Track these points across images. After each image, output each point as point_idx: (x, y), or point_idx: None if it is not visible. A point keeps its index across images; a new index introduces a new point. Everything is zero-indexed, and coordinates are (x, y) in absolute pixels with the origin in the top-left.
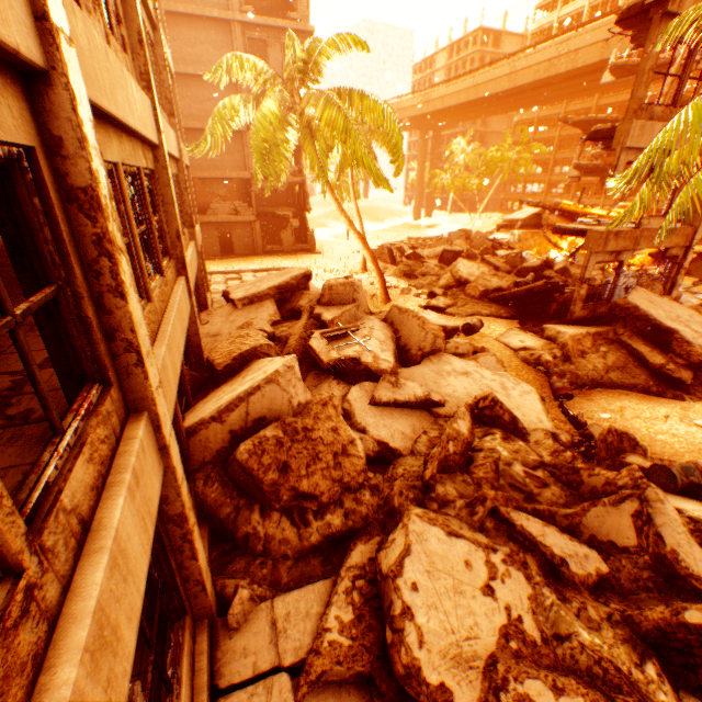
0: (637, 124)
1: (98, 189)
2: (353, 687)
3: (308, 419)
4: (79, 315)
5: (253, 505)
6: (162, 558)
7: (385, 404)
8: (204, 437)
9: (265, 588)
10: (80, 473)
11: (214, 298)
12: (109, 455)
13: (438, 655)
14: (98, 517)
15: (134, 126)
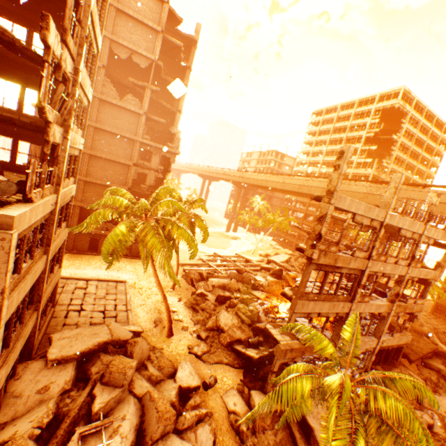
0: (300, 303)
1: None
2: None
3: None
4: None
5: None
6: None
7: None
8: None
9: None
10: None
11: (55, 312)
12: None
13: None
14: None
15: None
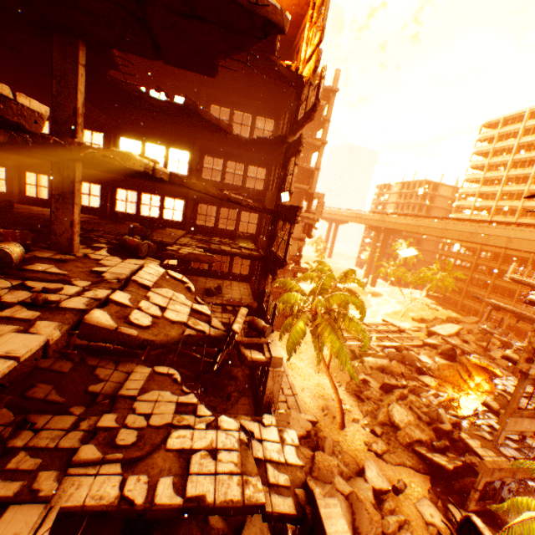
0: (512, 420)
1: None
2: None
3: None
4: None
5: None
6: None
7: None
8: None
9: None
10: None
11: None
12: None
13: None
14: None
15: None
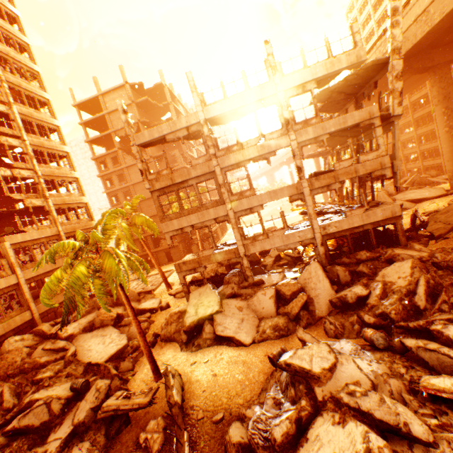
0: (163, 224)
1: None
2: None
3: (10, 354)
4: None
5: None
6: None
7: (47, 349)
8: None
9: None
10: None
11: None
12: None
13: None
14: None
15: None
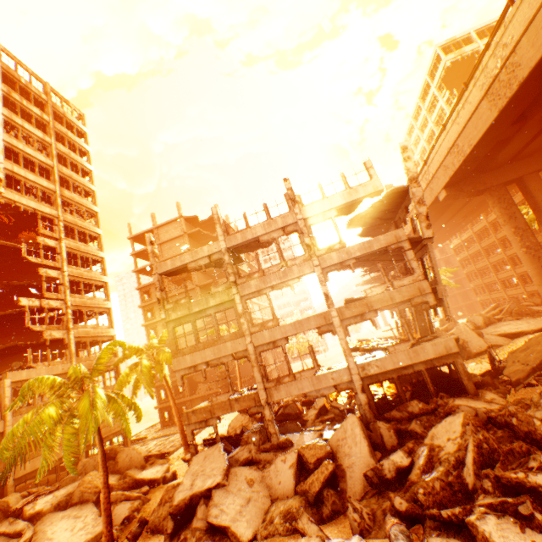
0: (175, 360)
1: None
2: None
3: None
4: None
5: None
6: None
7: (1, 533)
8: None
9: None
10: None
11: None
12: None
13: None
14: None
15: None
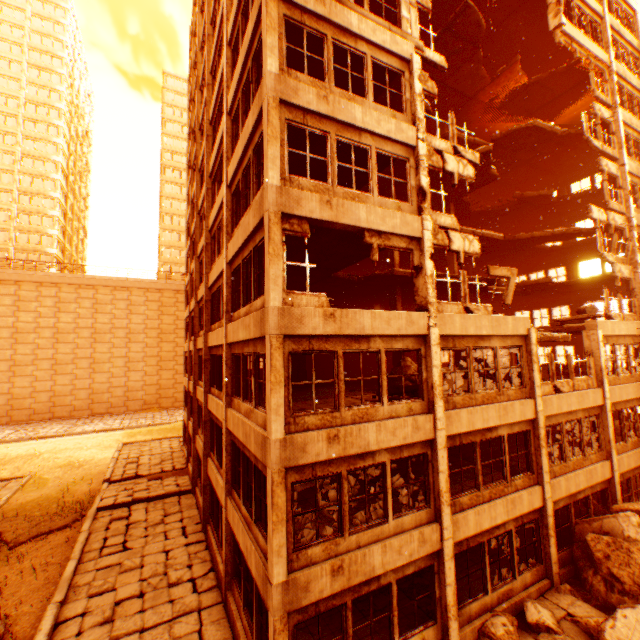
0: None
1: (539, 435)
2: (585, 634)
3: (631, 546)
4: (530, 456)
5: (590, 566)
6: (536, 532)
7: None
8: (580, 526)
9: (578, 596)
10: (519, 481)
11: None
12: (526, 485)
13: (615, 635)
14: (519, 490)
15: (573, 409)
